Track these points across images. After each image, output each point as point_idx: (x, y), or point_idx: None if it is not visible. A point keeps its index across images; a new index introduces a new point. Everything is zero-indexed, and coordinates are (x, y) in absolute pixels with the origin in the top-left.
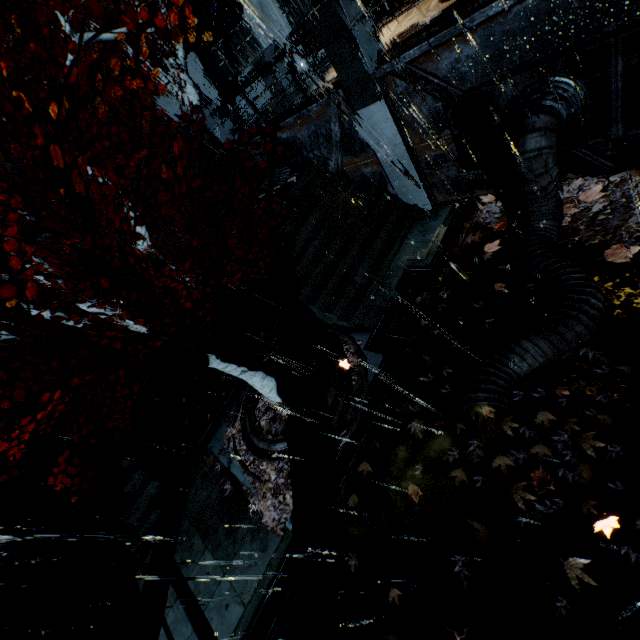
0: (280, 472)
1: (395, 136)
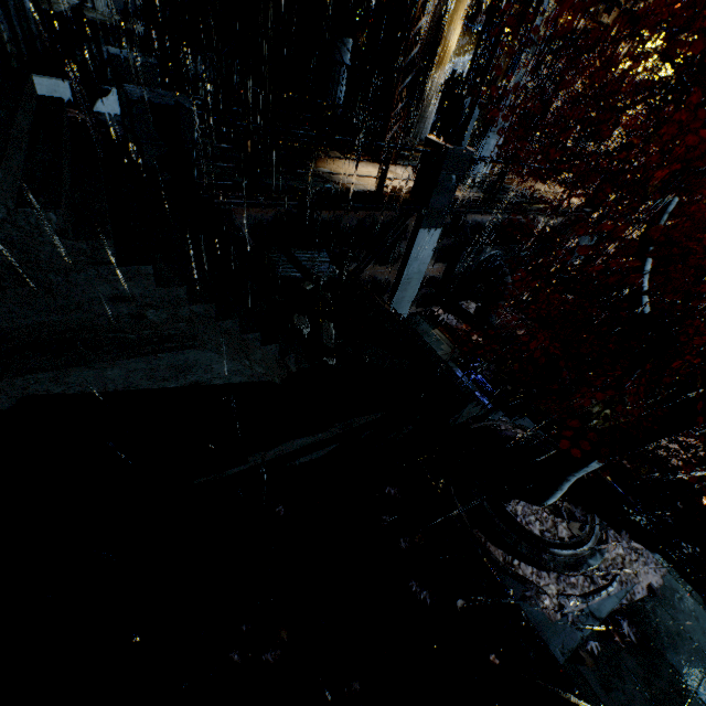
0: (618, 539)
1: (429, 257)
